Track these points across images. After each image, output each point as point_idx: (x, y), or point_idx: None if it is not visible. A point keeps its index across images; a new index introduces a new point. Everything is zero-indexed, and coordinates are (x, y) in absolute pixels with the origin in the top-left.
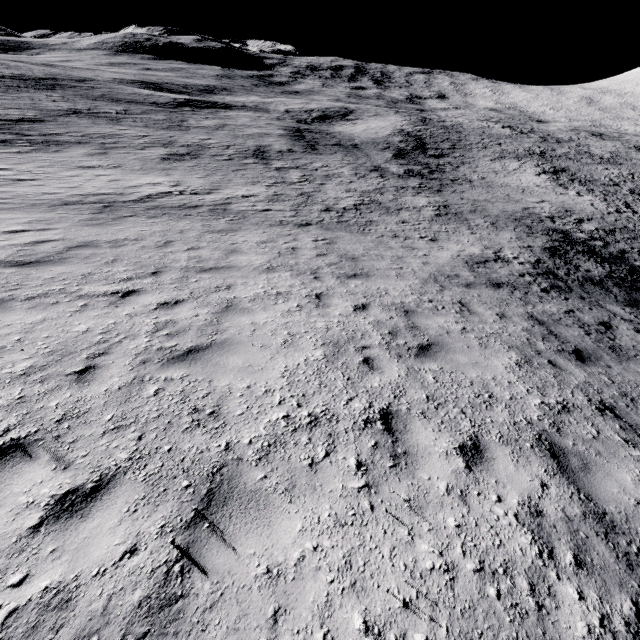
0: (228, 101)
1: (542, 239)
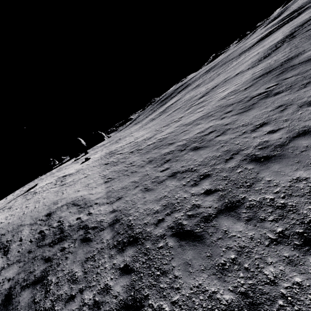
0: None
1: (172, 219)
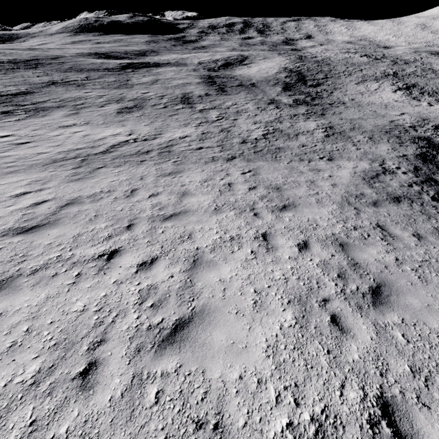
0: (157, 60)
1: (412, 147)
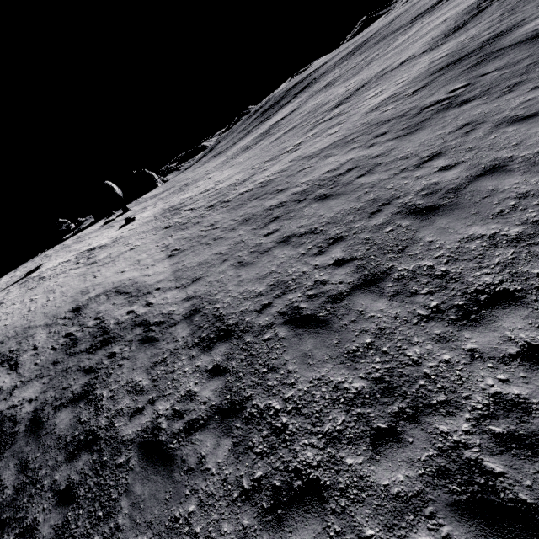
0: None
1: (283, 303)
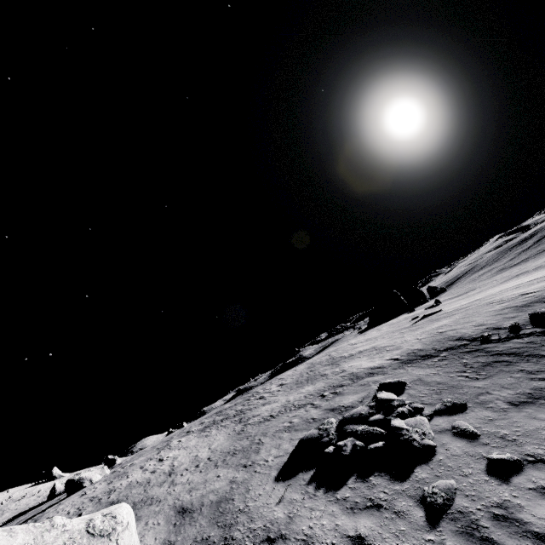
0: None
1: None
